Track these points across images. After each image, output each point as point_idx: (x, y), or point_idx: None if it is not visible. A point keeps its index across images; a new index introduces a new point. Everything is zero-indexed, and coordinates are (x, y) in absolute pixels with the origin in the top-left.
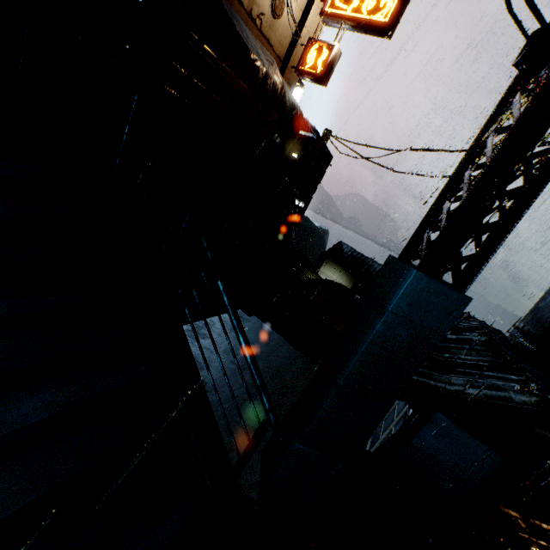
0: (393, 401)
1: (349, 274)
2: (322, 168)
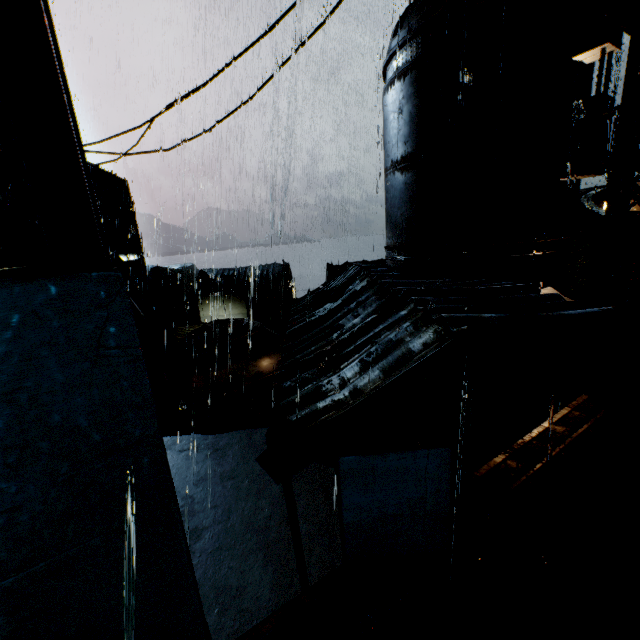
0: (199, 600)
1: (234, 299)
2: (124, 201)
